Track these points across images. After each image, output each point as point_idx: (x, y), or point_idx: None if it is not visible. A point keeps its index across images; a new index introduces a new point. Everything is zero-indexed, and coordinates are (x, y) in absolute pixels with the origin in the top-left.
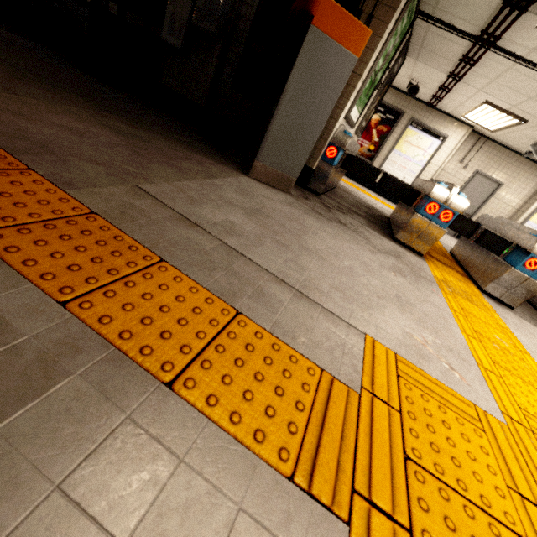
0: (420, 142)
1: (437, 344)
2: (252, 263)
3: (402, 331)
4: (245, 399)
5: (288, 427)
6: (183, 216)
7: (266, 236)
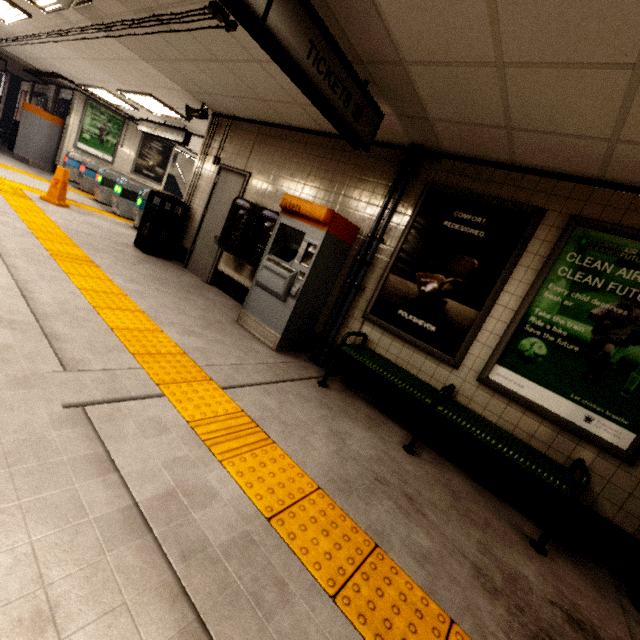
0: None
1: None
2: None
3: None
4: None
5: None
6: None
7: None
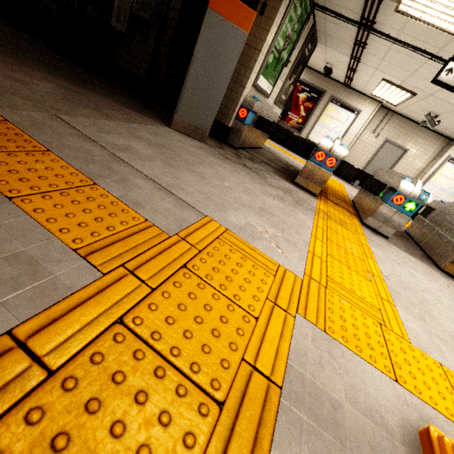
0: (339, 115)
1: (277, 235)
2: (131, 167)
3: (247, 223)
4: (66, 216)
5: (92, 233)
6: (86, 135)
7: (158, 158)
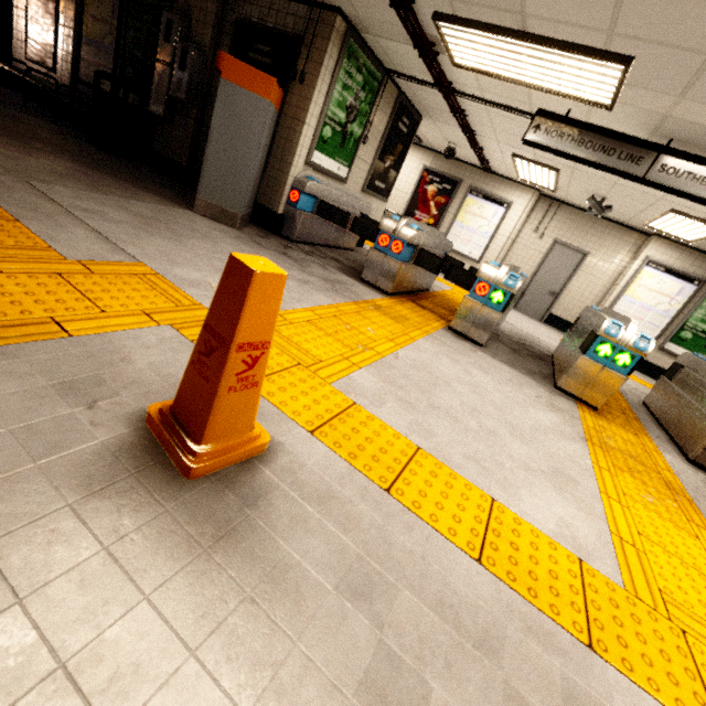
0: (483, 211)
1: None
2: (81, 222)
3: (202, 279)
4: None
5: None
6: (49, 197)
7: (133, 224)
